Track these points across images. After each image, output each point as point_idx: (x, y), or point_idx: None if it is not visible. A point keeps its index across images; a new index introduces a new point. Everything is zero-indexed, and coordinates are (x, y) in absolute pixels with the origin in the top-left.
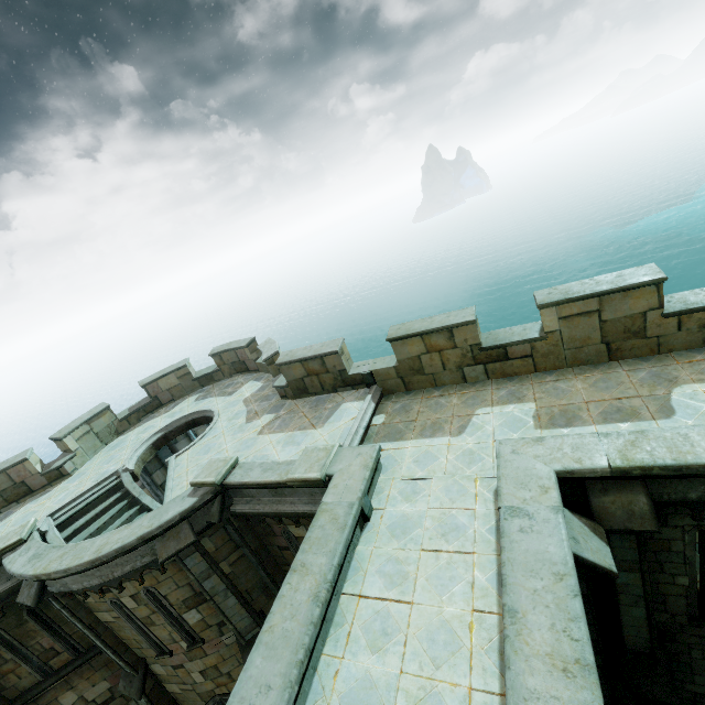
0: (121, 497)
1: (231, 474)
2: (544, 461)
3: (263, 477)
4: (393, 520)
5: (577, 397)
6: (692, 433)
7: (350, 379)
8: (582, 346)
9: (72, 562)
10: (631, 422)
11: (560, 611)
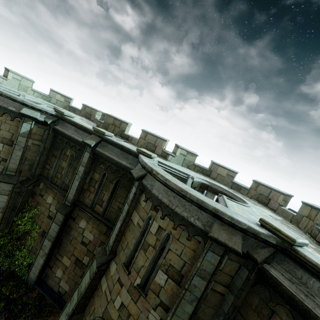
0: None
1: (301, 248)
2: None
3: None
4: None
5: None
6: None
7: None
8: None
9: (171, 179)
10: None
11: None
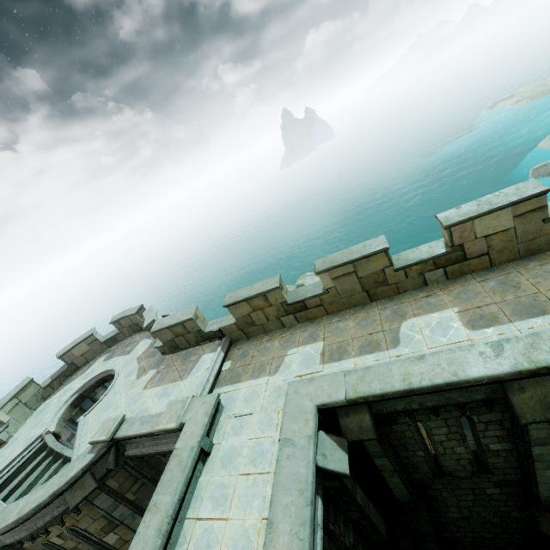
0: (47, 455)
1: (120, 429)
2: (311, 397)
3: (141, 430)
4: (225, 452)
5: (348, 334)
6: (394, 366)
7: (207, 335)
8: (351, 295)
9: (0, 525)
10: (375, 353)
11: (297, 519)
